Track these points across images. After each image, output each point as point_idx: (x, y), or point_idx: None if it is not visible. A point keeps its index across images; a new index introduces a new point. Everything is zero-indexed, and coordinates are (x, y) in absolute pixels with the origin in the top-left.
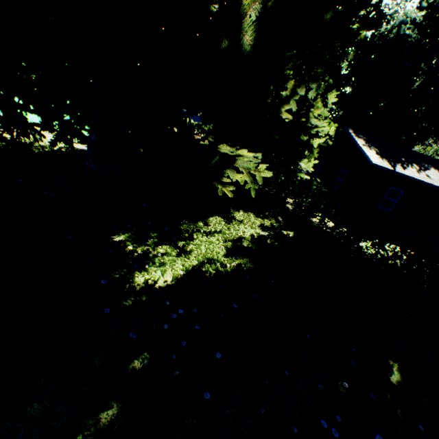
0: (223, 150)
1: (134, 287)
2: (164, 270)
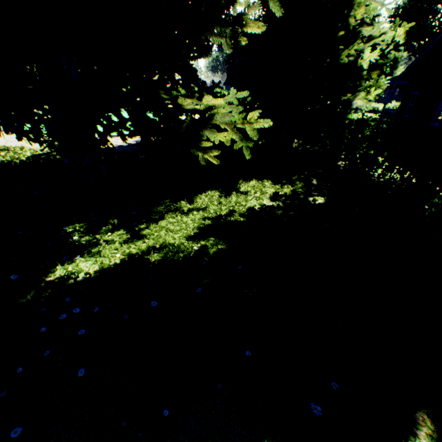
0: (187, 106)
1: (42, 281)
2: (95, 260)
